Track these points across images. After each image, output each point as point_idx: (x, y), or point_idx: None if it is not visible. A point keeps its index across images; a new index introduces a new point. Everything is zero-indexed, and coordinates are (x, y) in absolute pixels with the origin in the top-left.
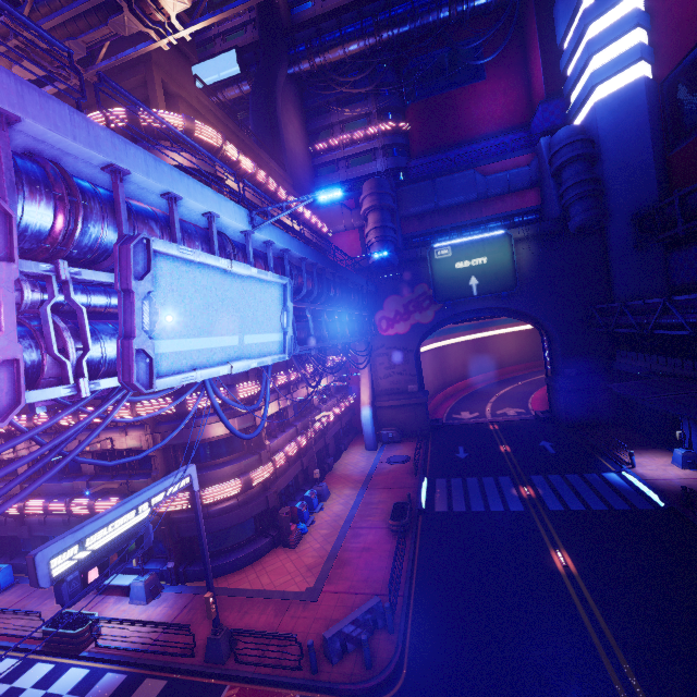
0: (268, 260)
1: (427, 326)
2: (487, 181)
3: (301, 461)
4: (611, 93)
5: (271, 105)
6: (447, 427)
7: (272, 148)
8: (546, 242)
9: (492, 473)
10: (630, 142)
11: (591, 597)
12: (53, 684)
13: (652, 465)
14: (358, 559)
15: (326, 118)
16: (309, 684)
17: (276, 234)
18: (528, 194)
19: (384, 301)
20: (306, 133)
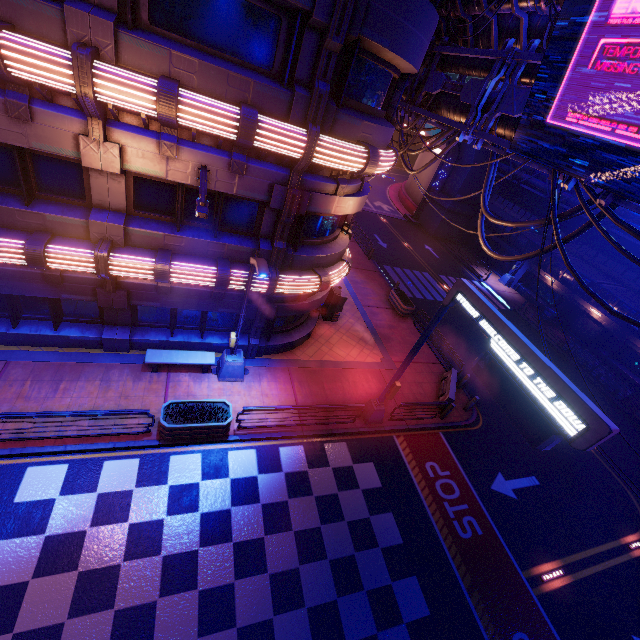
0: None
1: None
2: None
3: None
4: None
5: None
6: None
7: None
8: None
9: (416, 268)
10: None
11: None
12: (229, 471)
13: (492, 280)
14: (394, 335)
15: None
16: (446, 426)
17: None
18: None
19: None
20: None
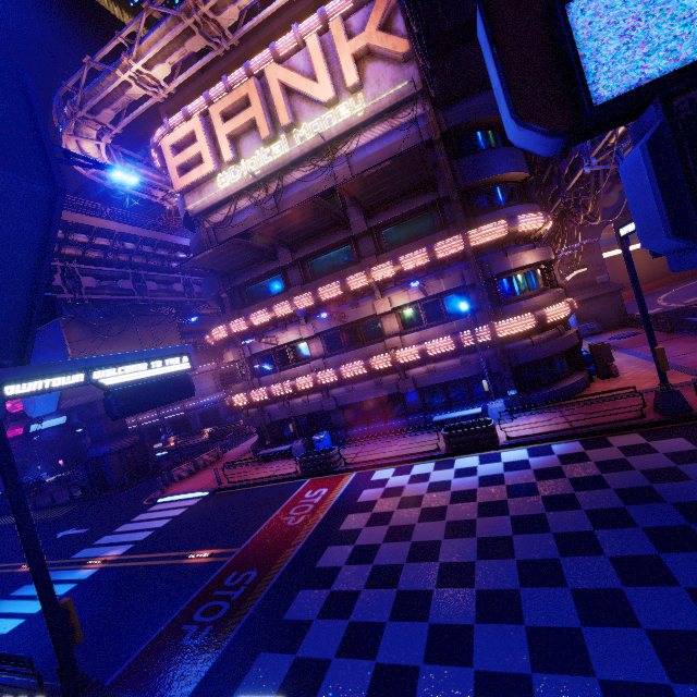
0: None
1: (611, 209)
2: None
3: None
4: None
5: None
6: (638, 319)
7: None
8: None
9: None
10: None
11: None
12: (501, 459)
13: None
14: None
15: None
16: None
17: None
18: None
19: None
20: None
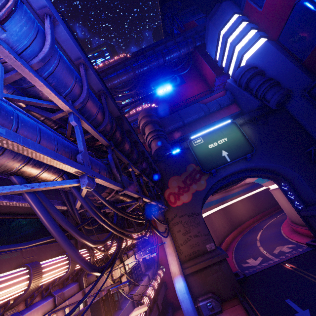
0: None
1: (204, 191)
2: (207, 105)
3: None
4: (253, 53)
5: None
6: (249, 278)
7: None
8: (256, 122)
9: None
10: (276, 65)
11: None
12: None
13: None
14: None
15: None
16: None
17: None
18: (231, 107)
19: (168, 181)
20: None
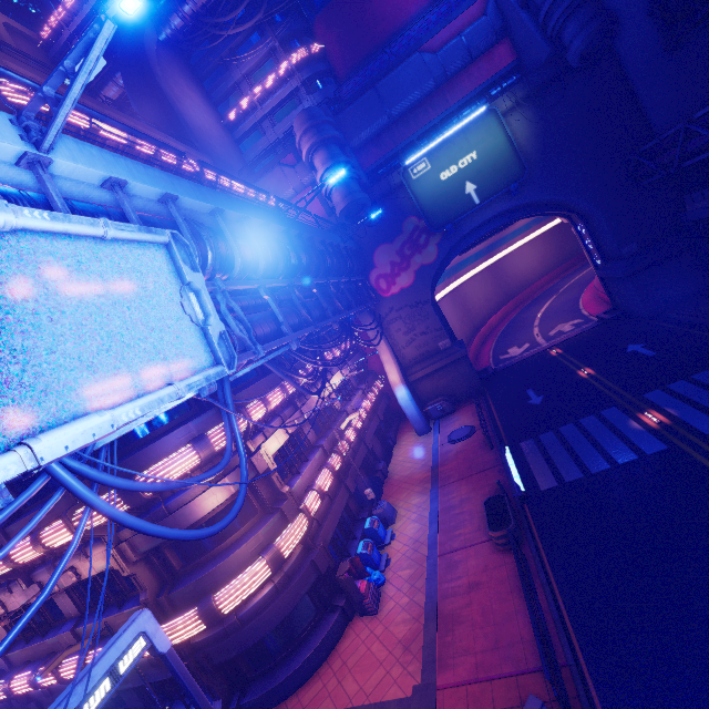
0: (126, 216)
1: (434, 265)
2: (440, 58)
3: (344, 486)
4: None
5: (148, 76)
6: (500, 373)
7: (171, 128)
8: (542, 100)
9: (589, 409)
10: None
11: None
12: None
13: None
14: (469, 608)
15: (226, 78)
16: None
17: (125, 168)
18: (497, 52)
19: (373, 256)
20: (212, 106)
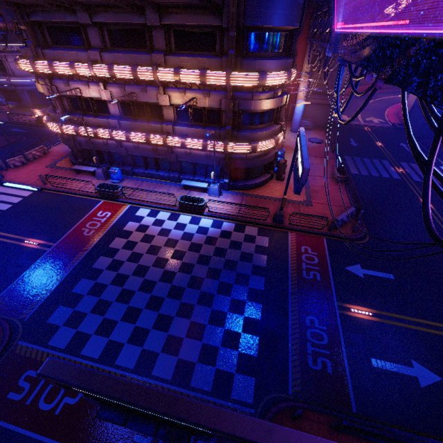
0: None
1: None
2: None
3: None
4: None
5: None
6: (336, 124)
7: None
8: None
9: (377, 157)
10: None
11: (442, 218)
12: (199, 223)
13: None
14: (323, 190)
15: None
16: (330, 235)
17: None
18: None
19: None
20: None
